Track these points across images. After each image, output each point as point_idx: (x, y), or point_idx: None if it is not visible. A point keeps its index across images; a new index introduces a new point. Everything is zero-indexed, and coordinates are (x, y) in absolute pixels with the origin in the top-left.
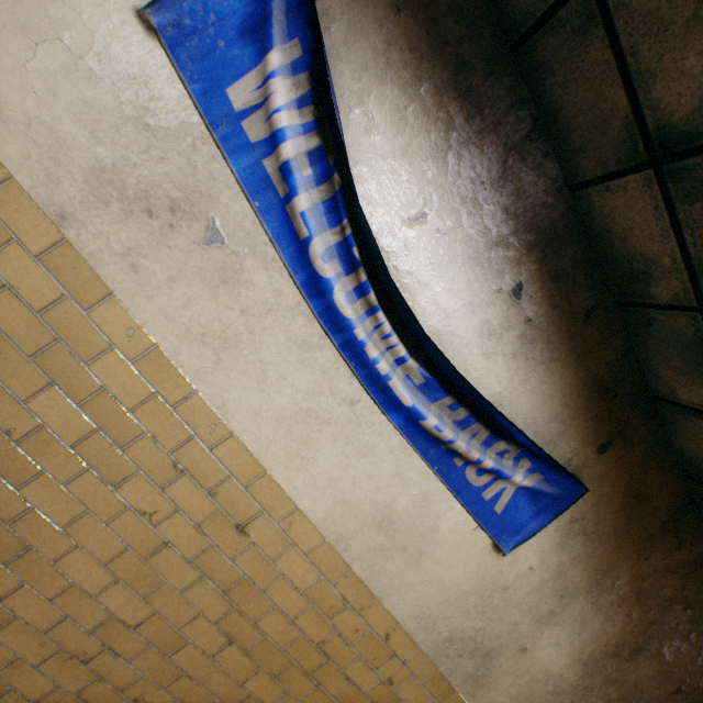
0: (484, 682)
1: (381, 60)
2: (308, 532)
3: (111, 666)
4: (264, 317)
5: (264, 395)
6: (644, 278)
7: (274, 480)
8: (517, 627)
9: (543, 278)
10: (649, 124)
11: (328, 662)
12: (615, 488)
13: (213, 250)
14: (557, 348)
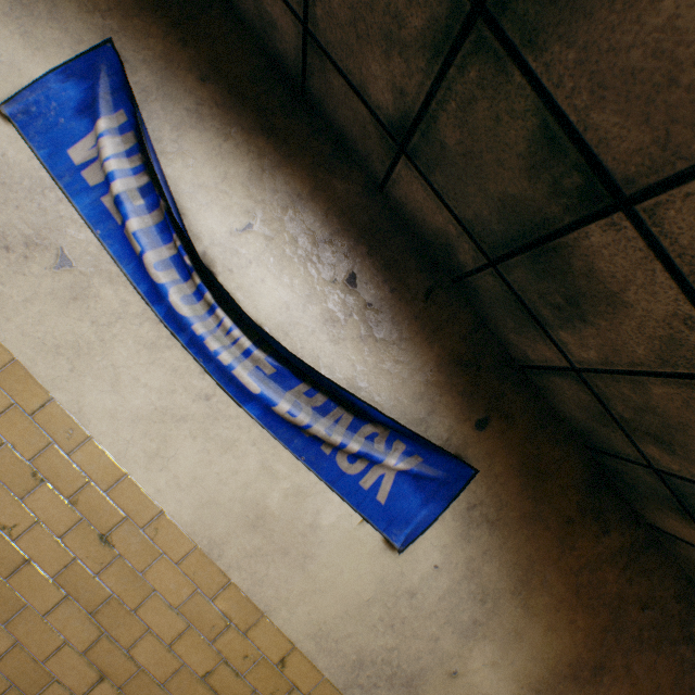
0: None
1: (194, 116)
2: (177, 538)
3: None
4: (113, 326)
5: (119, 398)
6: (451, 250)
7: (135, 483)
8: (439, 644)
9: (374, 266)
10: (383, 121)
11: None
12: (509, 466)
13: (63, 273)
14: (405, 328)
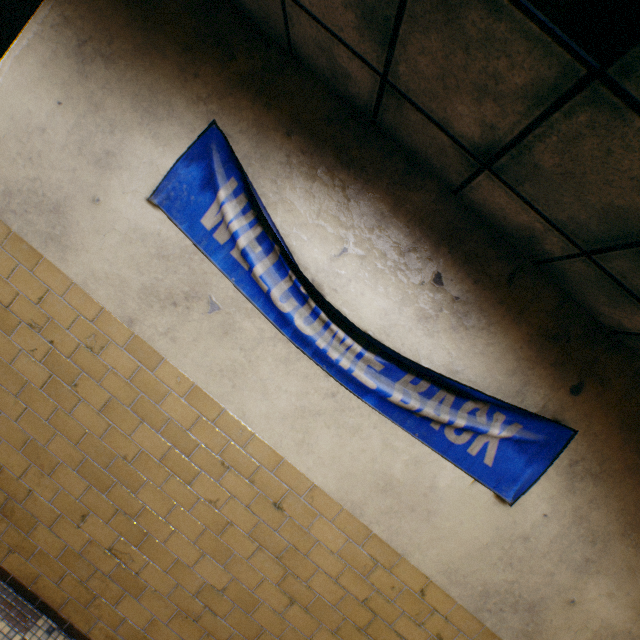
0: (539, 639)
1: (286, 167)
2: (327, 502)
3: (213, 623)
4: (255, 349)
5: (269, 403)
6: (535, 241)
7: (291, 464)
8: (554, 578)
9: (456, 263)
10: (466, 146)
11: (377, 619)
12: (607, 424)
13: (215, 315)
14: (491, 314)
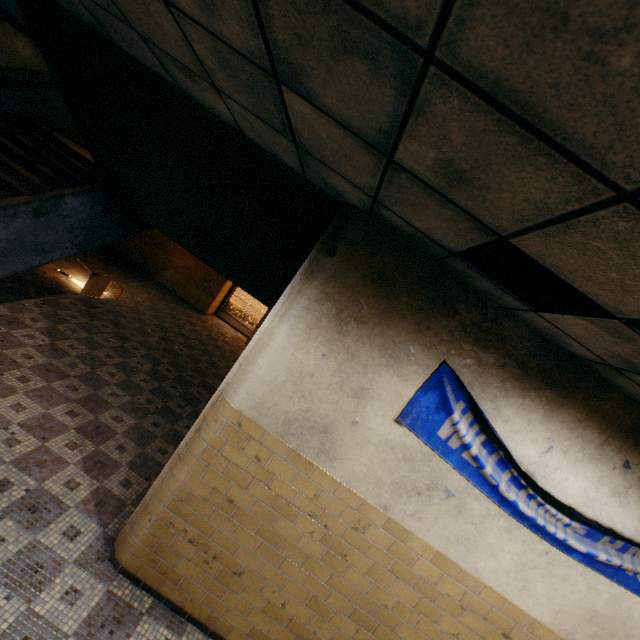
0: None
1: (502, 390)
2: (545, 631)
3: None
4: (483, 523)
5: (495, 561)
6: None
7: (515, 605)
8: None
9: None
10: None
11: None
12: None
13: (450, 500)
14: None
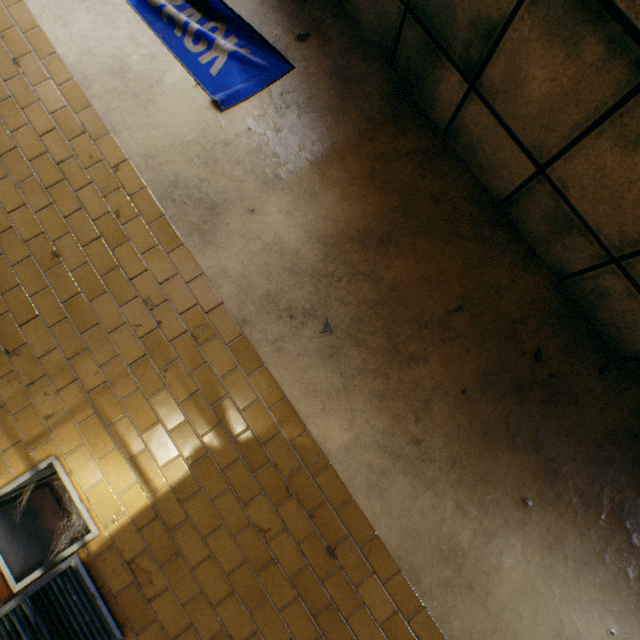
0: (213, 240)
1: None
2: (62, 71)
3: None
4: None
5: None
6: None
7: (44, 33)
8: (243, 186)
9: None
10: None
11: (65, 183)
12: (321, 71)
13: None
14: None
